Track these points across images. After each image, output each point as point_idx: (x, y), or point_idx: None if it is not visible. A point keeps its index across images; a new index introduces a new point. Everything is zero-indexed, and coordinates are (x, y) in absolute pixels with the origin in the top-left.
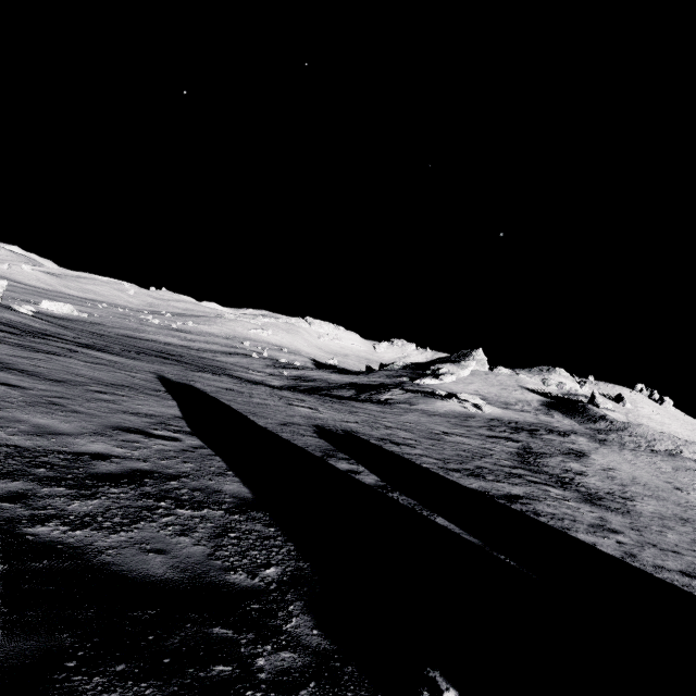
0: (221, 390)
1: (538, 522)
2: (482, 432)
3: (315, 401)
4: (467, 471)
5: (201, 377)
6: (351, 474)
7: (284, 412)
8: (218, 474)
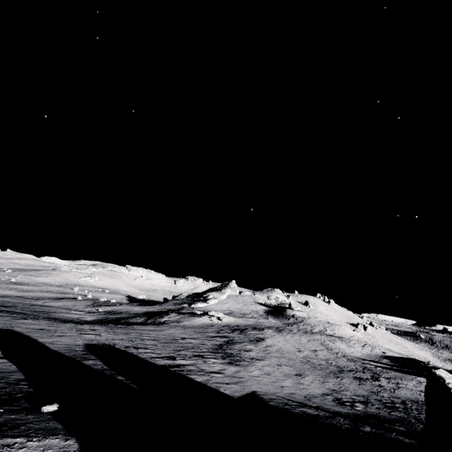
0: (34, 331)
1: (177, 373)
2: (210, 334)
3: (104, 329)
4: (167, 357)
5: (23, 323)
6: (90, 365)
7: (73, 339)
8: (11, 372)
